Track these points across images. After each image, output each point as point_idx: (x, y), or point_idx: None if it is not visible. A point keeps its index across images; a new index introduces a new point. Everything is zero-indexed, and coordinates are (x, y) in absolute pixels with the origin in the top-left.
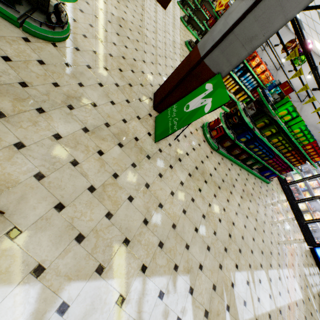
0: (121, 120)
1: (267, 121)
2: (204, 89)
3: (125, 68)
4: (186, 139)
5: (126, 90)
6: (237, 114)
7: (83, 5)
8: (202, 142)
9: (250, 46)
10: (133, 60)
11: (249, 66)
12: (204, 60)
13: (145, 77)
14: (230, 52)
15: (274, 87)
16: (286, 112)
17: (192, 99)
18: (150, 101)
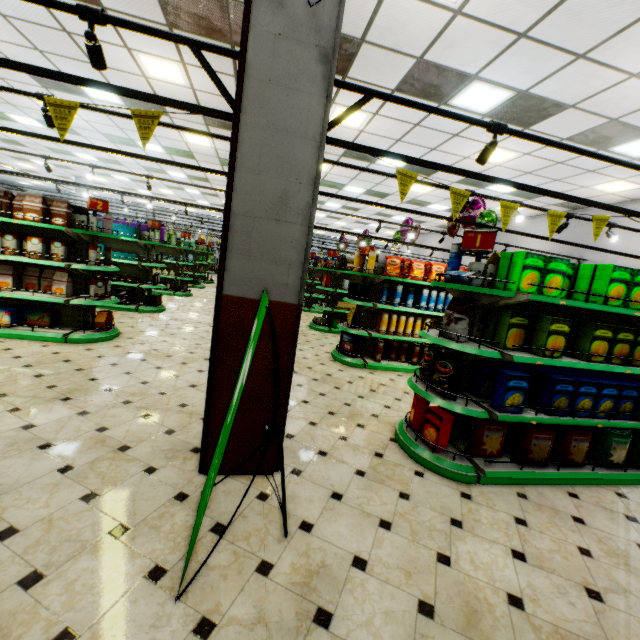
0: (10, 586)
1: (517, 319)
2: (250, 340)
3: (122, 419)
4: (342, 503)
5: (98, 468)
6: (439, 354)
7: (52, 367)
8: (414, 481)
9: (294, 212)
10: (157, 396)
11: (414, 280)
12: (225, 292)
13: (189, 411)
14: (264, 245)
15: (458, 257)
16: (533, 273)
17: (238, 382)
18: (193, 455)
